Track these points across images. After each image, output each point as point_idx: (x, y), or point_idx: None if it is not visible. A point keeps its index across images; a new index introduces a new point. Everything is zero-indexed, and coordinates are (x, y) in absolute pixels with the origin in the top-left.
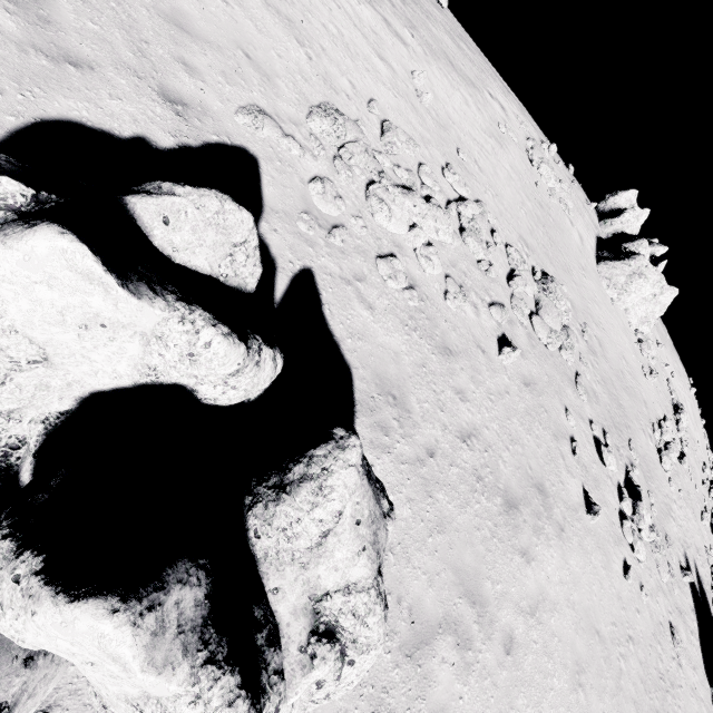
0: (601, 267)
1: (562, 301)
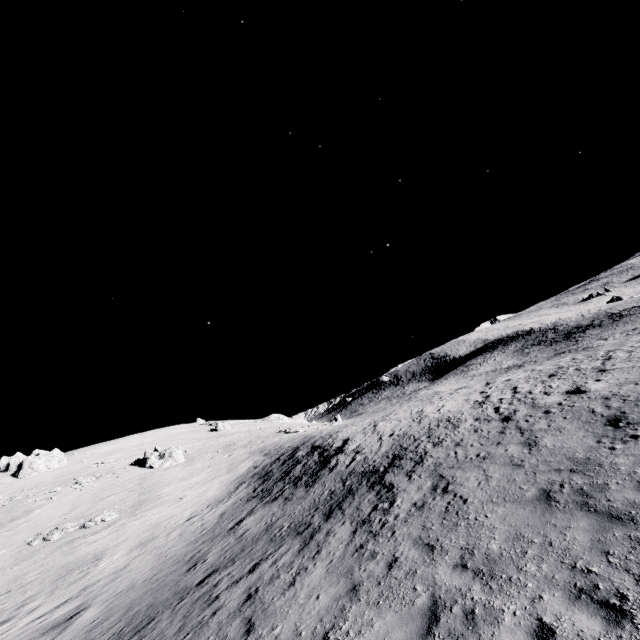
0: (20, 477)
1: None
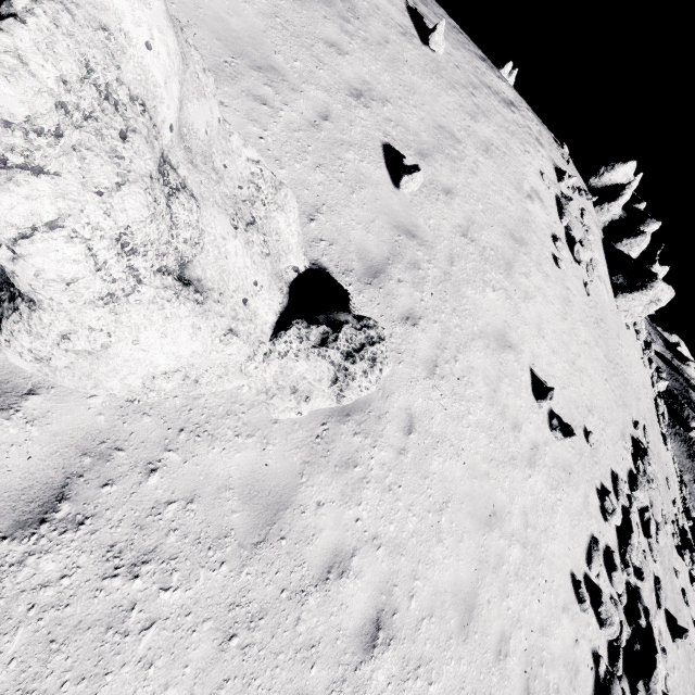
0: (619, 302)
1: (655, 471)
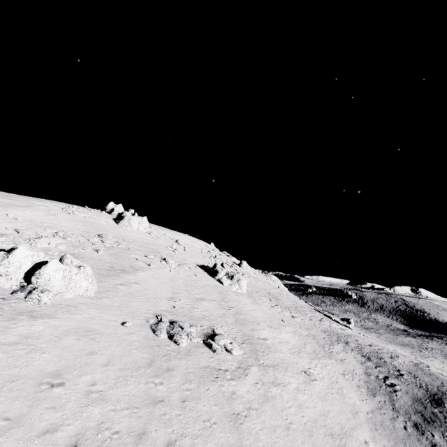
0: (119, 225)
1: (109, 237)
